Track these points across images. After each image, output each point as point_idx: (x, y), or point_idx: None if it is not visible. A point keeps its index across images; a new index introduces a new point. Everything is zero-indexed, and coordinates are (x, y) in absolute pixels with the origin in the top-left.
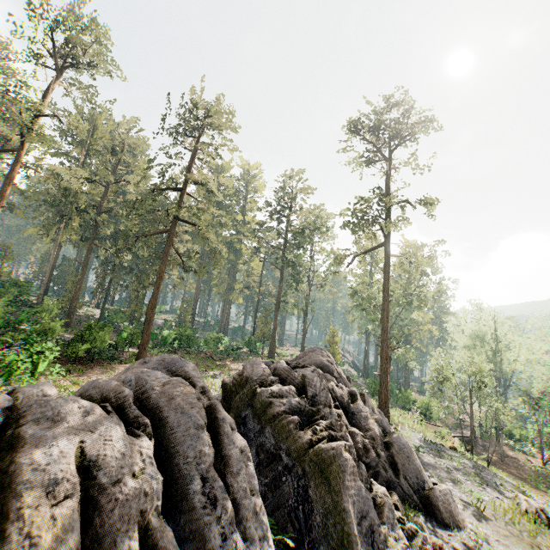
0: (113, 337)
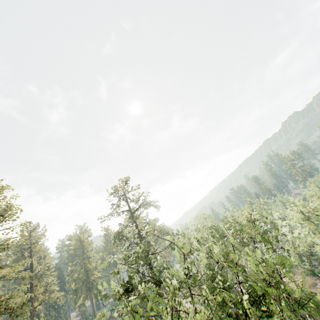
0: None
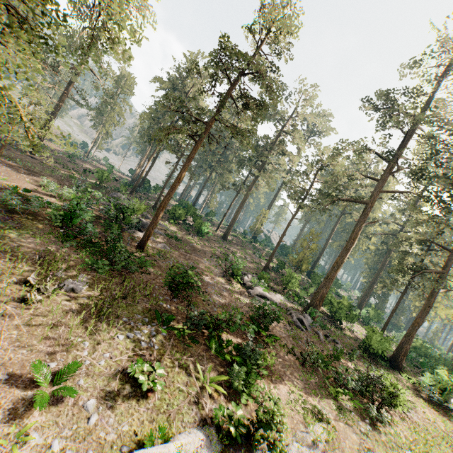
0: (451, 366)
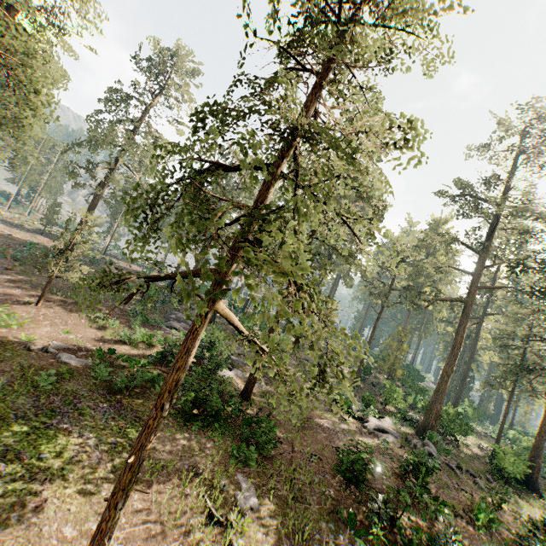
0: None
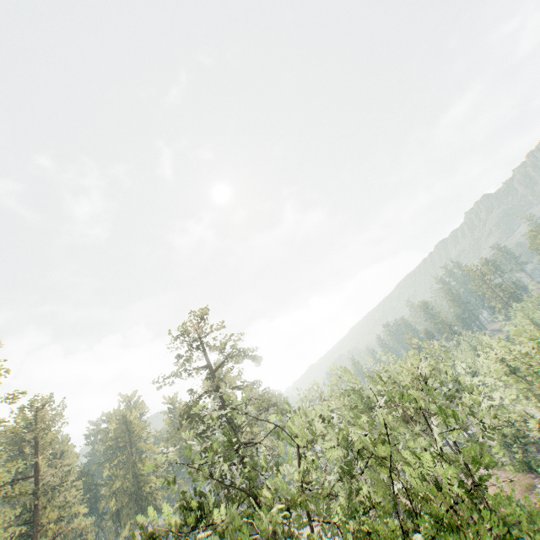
0: None
